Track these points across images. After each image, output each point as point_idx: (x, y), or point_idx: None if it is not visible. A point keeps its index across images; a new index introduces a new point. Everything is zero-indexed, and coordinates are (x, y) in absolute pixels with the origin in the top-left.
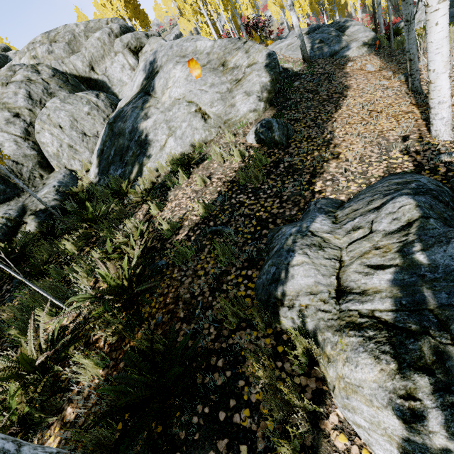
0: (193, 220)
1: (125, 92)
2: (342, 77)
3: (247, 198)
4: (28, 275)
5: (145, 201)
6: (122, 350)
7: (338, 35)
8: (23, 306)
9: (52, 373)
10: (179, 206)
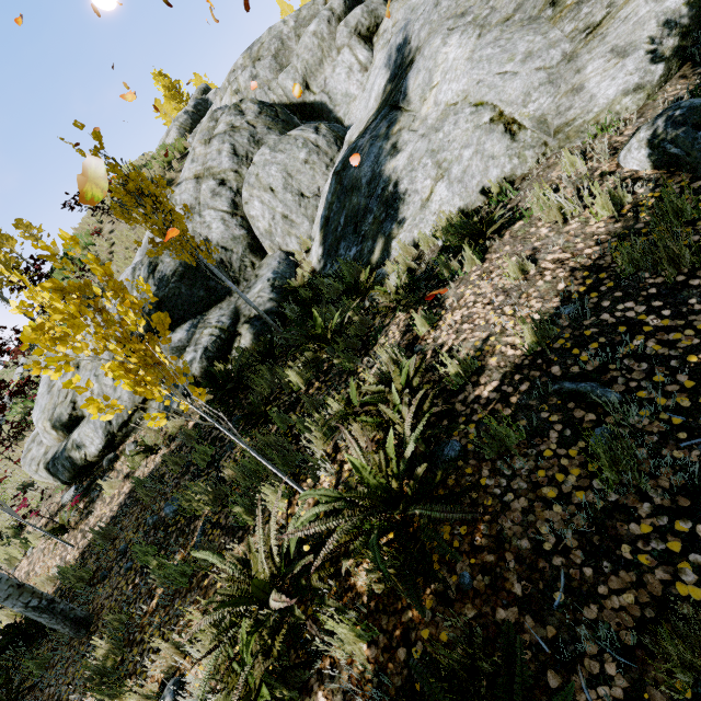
0: (507, 356)
1: (353, 113)
2: None
3: (647, 311)
4: (248, 419)
5: (401, 306)
6: (398, 619)
7: None
8: (246, 469)
9: (292, 618)
10: (469, 320)
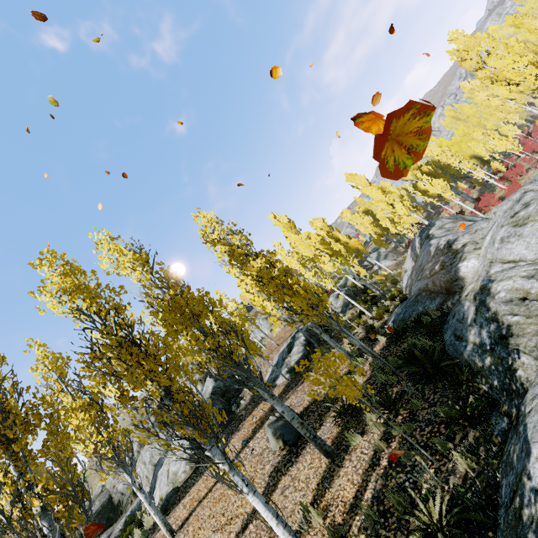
0: None
1: None
2: (237, 430)
3: None
4: None
5: None
6: None
7: (284, 358)
8: None
9: None
10: None
